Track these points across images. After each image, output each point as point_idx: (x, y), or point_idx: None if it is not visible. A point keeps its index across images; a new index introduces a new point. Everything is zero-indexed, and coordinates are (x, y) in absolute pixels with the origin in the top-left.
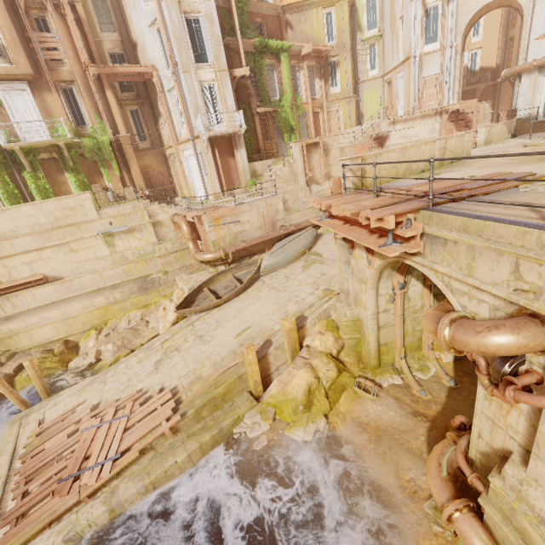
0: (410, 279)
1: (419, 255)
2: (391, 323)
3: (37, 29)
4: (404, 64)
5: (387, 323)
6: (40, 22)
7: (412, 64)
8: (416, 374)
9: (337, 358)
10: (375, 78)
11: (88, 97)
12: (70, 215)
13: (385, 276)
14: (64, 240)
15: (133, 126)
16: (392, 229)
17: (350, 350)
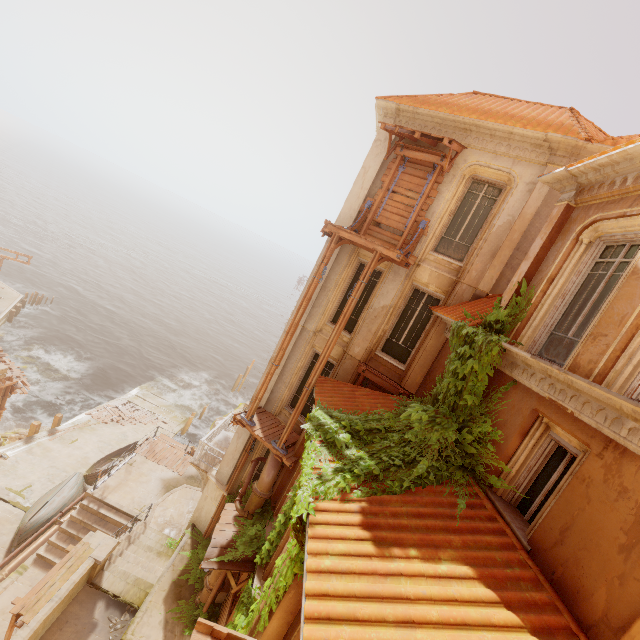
0: None
1: None
2: None
3: None
4: None
5: None
6: None
7: None
8: None
9: None
10: None
11: None
12: None
13: None
14: None
15: None
16: None
17: None
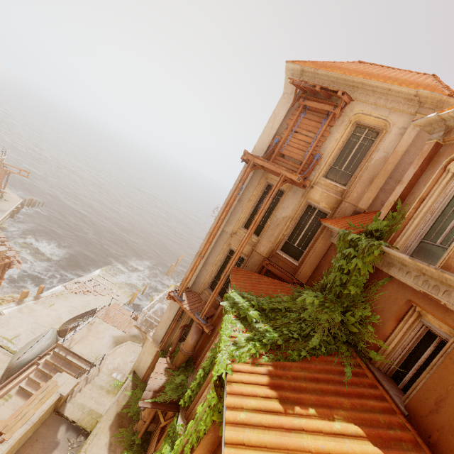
0: None
1: None
2: None
3: None
4: None
5: None
6: None
7: None
8: None
9: None
10: None
11: None
12: None
13: None
14: None
15: None
16: None
17: None
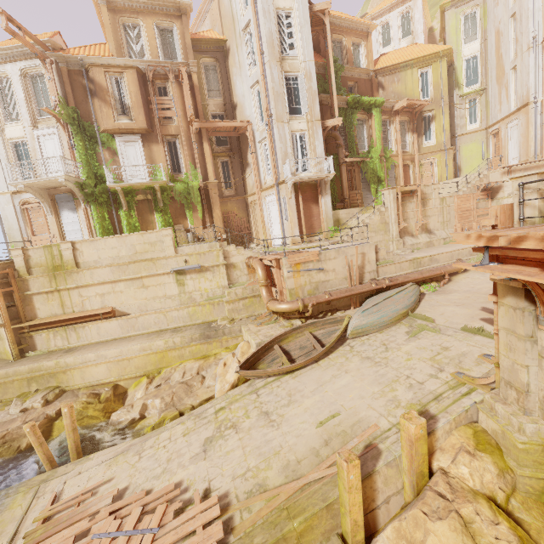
0: None
1: None
2: None
3: (157, 94)
4: (520, 111)
5: None
6: (161, 89)
7: (531, 110)
8: None
9: (505, 510)
10: (476, 131)
11: (188, 148)
12: (149, 249)
13: None
14: (138, 274)
15: (221, 175)
16: None
17: (529, 498)
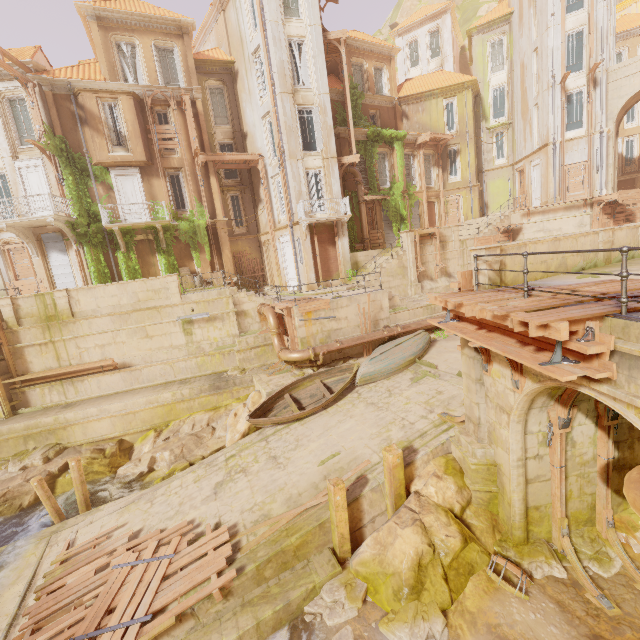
0: (575, 414)
1: (605, 381)
2: (545, 476)
3: (157, 122)
4: (541, 151)
5: (540, 475)
6: (162, 117)
7: (551, 151)
8: (589, 565)
9: (461, 518)
10: (502, 167)
11: (193, 183)
12: (153, 297)
13: (537, 405)
14: (141, 324)
15: (231, 211)
16: (562, 341)
17: (480, 508)
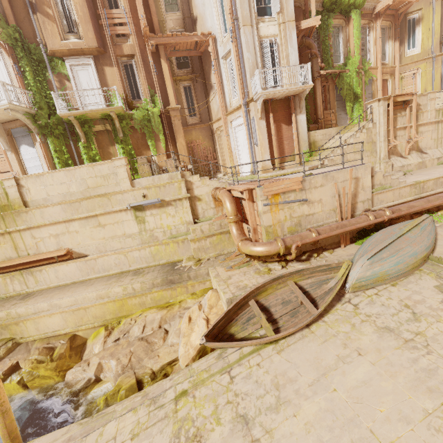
0: None
1: None
2: None
3: (107, 8)
4: None
5: None
6: (111, 2)
7: None
8: None
9: None
10: None
11: (145, 70)
12: (102, 183)
13: None
14: (92, 212)
15: (184, 102)
16: None
17: None
